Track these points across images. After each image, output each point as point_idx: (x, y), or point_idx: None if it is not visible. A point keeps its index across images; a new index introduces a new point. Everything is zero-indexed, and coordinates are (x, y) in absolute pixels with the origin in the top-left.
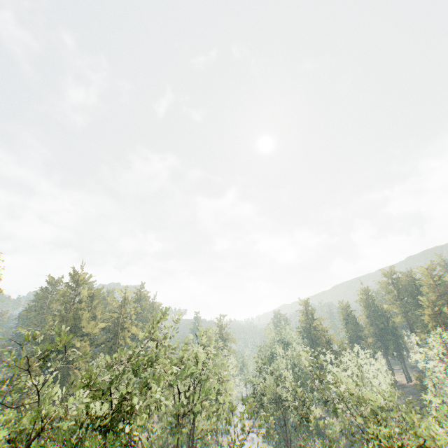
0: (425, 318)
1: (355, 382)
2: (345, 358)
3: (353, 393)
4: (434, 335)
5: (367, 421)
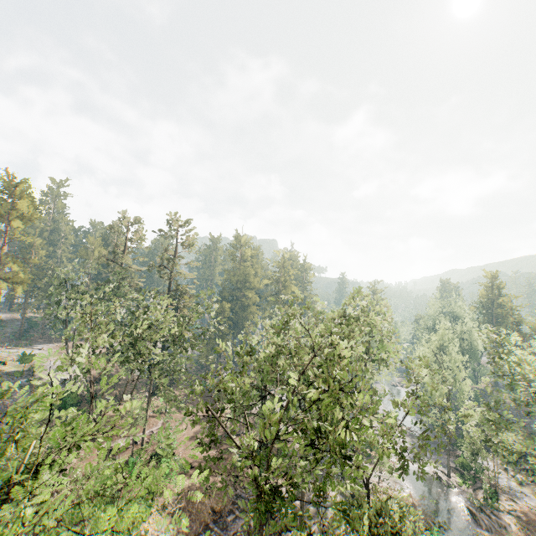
0: None
1: None
2: None
3: None
4: None
5: None
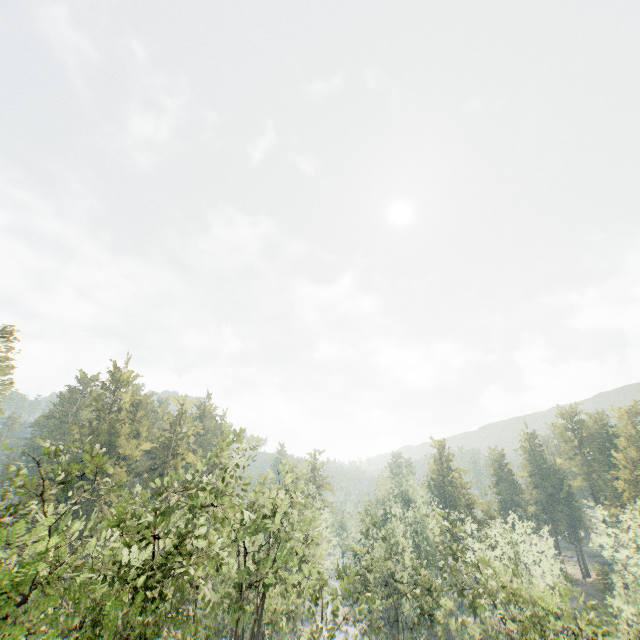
0: (619, 484)
1: (505, 568)
2: (493, 531)
3: (503, 581)
4: (631, 511)
5: (523, 626)
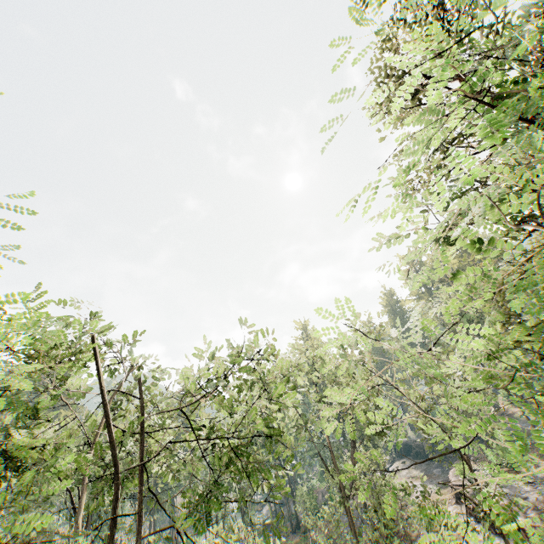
0: None
1: None
2: None
3: None
4: None
5: None
